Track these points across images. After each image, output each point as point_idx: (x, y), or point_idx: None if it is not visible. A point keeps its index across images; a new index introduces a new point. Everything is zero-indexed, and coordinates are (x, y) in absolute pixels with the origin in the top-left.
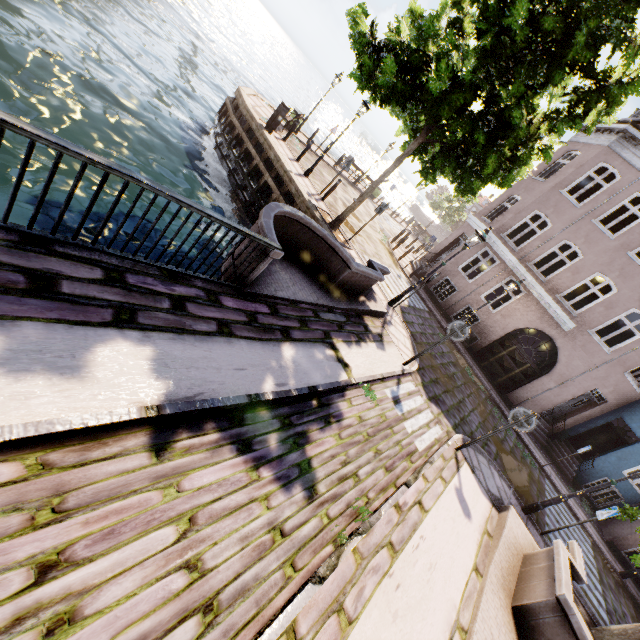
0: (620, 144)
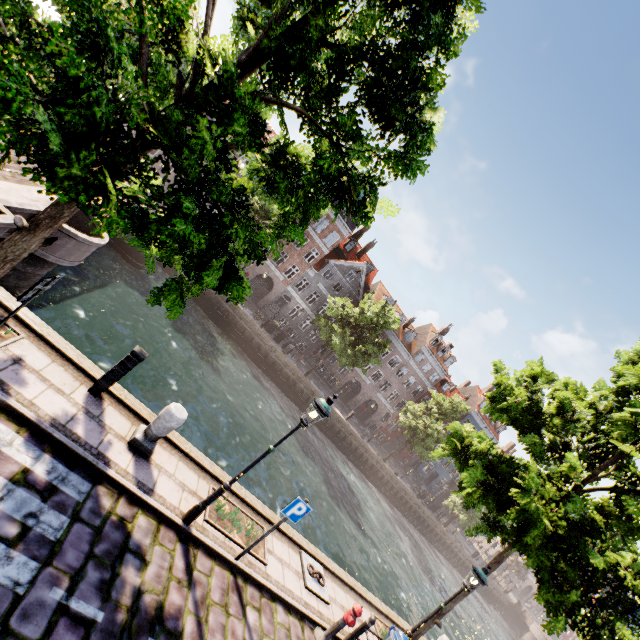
0: None
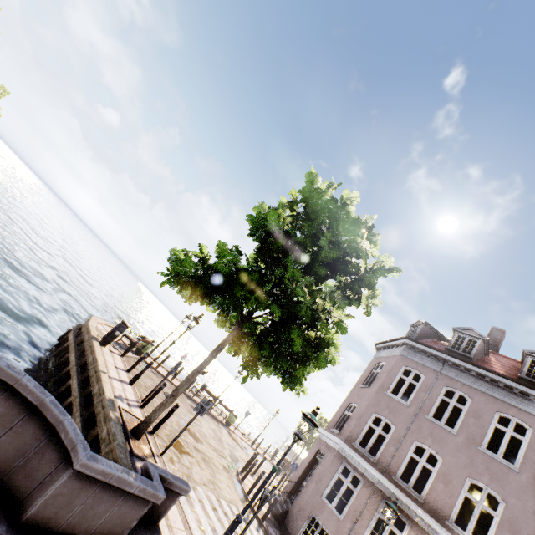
0: (408, 352)
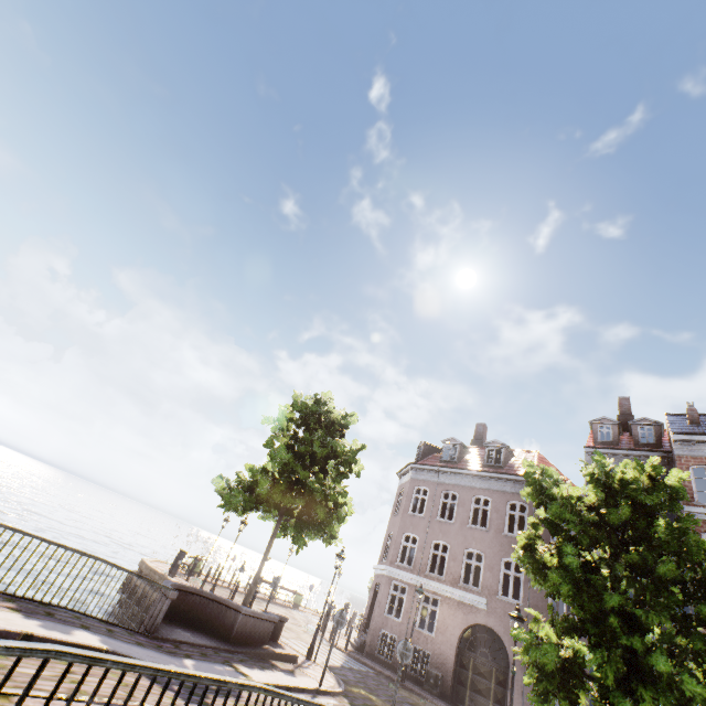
0: (415, 474)
